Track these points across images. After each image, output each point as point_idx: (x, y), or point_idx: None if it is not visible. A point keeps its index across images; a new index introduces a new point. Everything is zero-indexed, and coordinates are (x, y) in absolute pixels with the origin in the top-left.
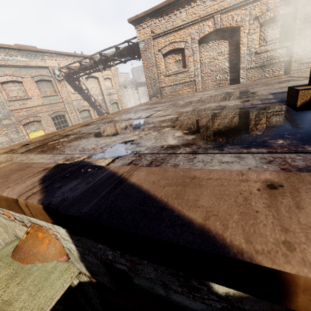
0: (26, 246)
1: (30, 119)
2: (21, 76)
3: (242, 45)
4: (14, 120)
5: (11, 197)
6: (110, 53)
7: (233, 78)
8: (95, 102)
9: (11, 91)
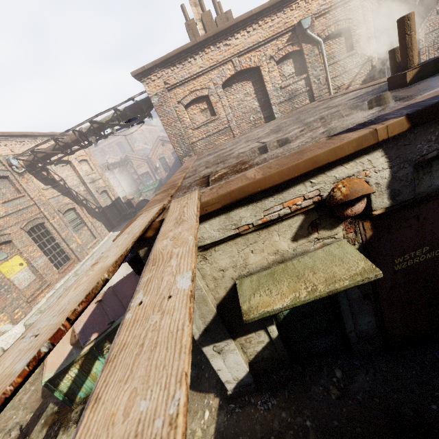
0: (357, 188)
1: None
2: None
3: (266, 83)
4: None
5: (366, 132)
6: (105, 118)
7: (266, 116)
8: (77, 196)
9: None
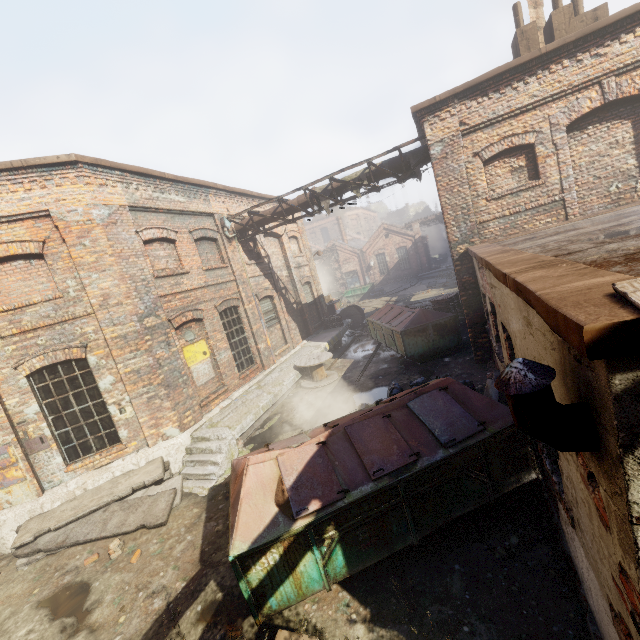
0: None
1: (188, 315)
2: (174, 230)
3: None
4: (164, 317)
5: None
6: (350, 176)
7: None
8: (278, 281)
9: (157, 259)
